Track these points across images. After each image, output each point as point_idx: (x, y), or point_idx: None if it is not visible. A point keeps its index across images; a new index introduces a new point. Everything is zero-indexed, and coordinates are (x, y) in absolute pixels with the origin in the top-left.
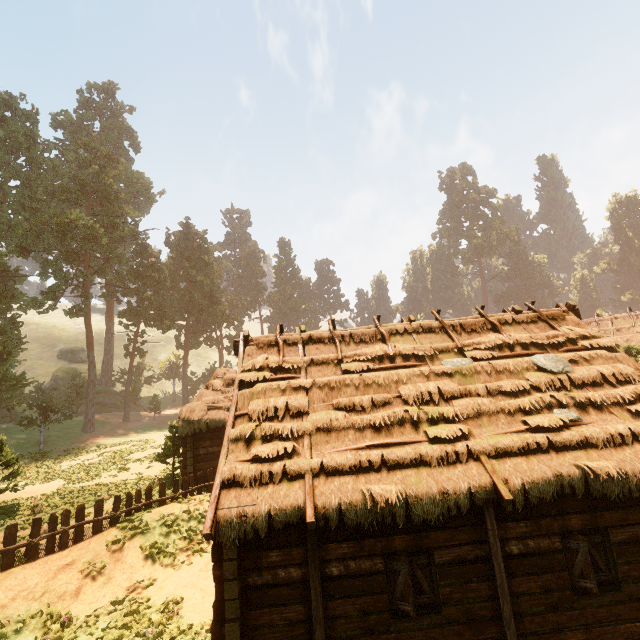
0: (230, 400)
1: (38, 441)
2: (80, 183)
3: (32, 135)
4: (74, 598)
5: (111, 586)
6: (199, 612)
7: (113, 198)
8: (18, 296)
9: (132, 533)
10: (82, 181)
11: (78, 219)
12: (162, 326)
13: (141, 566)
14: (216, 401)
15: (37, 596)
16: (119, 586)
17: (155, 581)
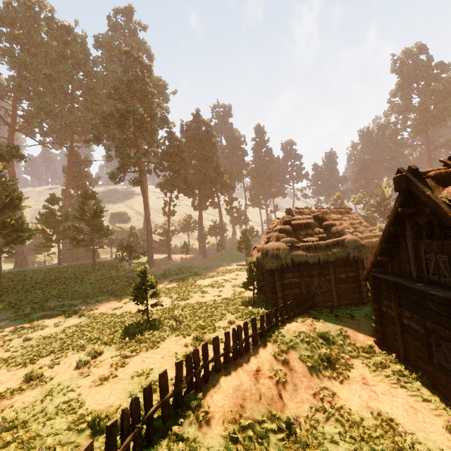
0: (302, 241)
1: (125, 271)
2: (127, 84)
3: (86, 53)
4: (280, 401)
5: (301, 392)
6: (429, 433)
7: (150, 95)
8: (89, 176)
9: (287, 347)
10: (129, 83)
11: (134, 111)
12: (188, 193)
13: (310, 376)
14: (293, 242)
15: (257, 399)
16: (306, 393)
17: (333, 391)
